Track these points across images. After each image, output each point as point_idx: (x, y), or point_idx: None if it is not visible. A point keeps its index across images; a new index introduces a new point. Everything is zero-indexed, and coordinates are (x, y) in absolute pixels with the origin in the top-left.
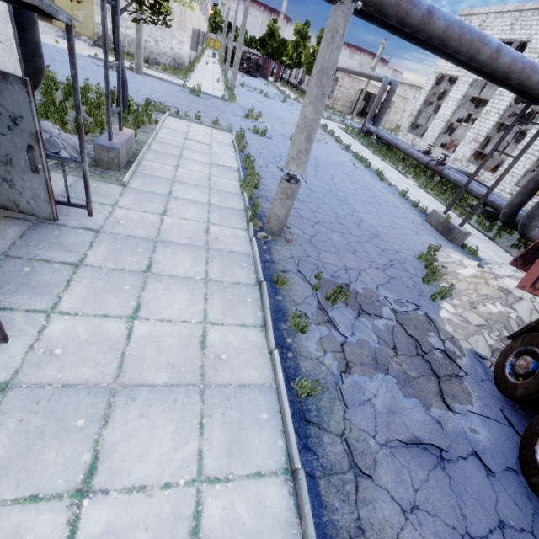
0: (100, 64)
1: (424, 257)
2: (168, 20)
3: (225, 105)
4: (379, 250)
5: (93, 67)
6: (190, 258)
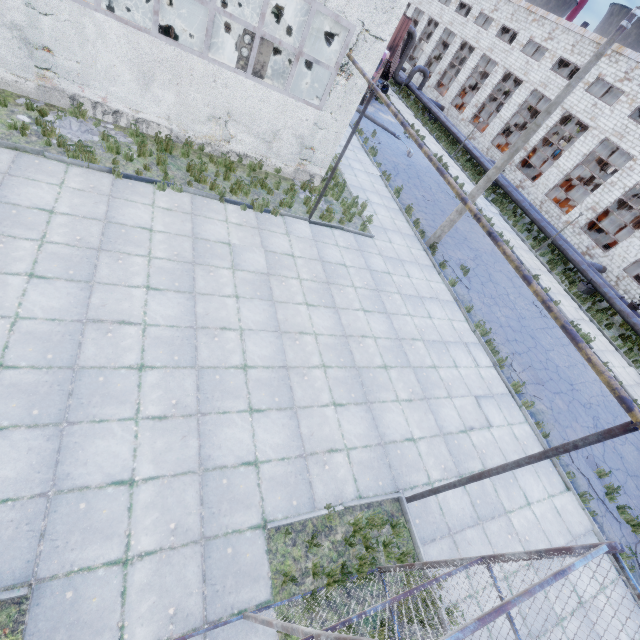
0: None
1: None
2: None
3: None
4: None
5: None
6: None
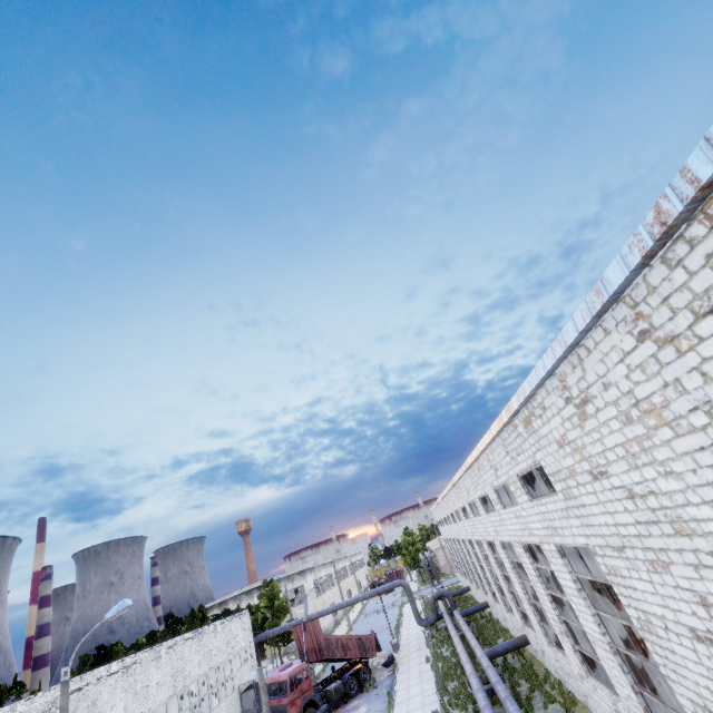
0: None
1: None
2: (293, 639)
3: None
4: None
5: None
6: None
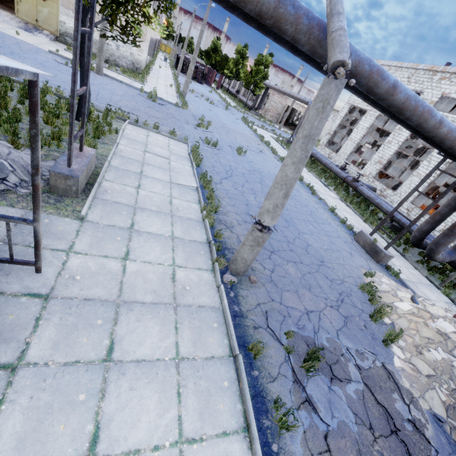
0: (61, 61)
1: (366, 288)
2: (138, 41)
3: (178, 112)
4: (328, 281)
5: (53, 64)
6: (158, 325)
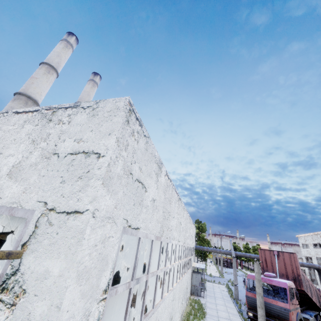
0: None
1: None
2: (206, 260)
3: (220, 279)
4: None
5: None
6: (221, 299)
